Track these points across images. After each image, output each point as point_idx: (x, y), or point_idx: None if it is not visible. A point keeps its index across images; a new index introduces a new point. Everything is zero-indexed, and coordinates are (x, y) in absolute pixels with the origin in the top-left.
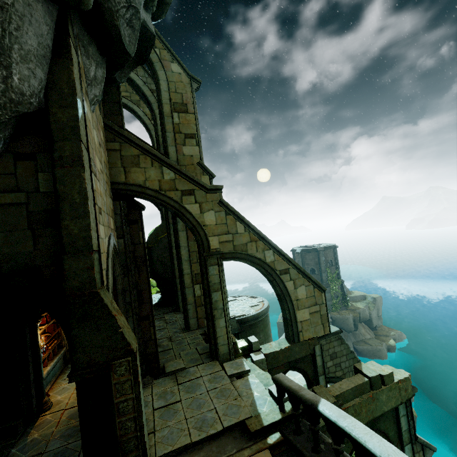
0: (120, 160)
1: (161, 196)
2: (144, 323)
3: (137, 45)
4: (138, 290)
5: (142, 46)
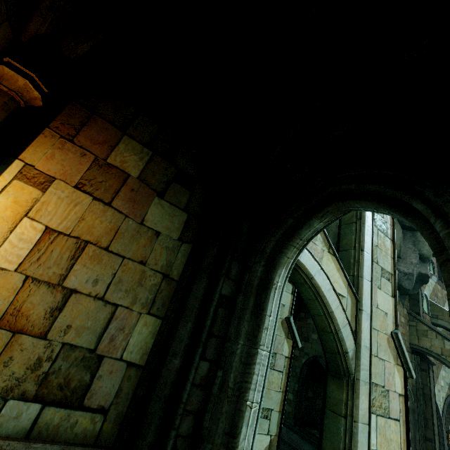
0: (415, 331)
1: (442, 358)
2: (428, 443)
3: (419, 278)
4: (424, 416)
5: (422, 278)
